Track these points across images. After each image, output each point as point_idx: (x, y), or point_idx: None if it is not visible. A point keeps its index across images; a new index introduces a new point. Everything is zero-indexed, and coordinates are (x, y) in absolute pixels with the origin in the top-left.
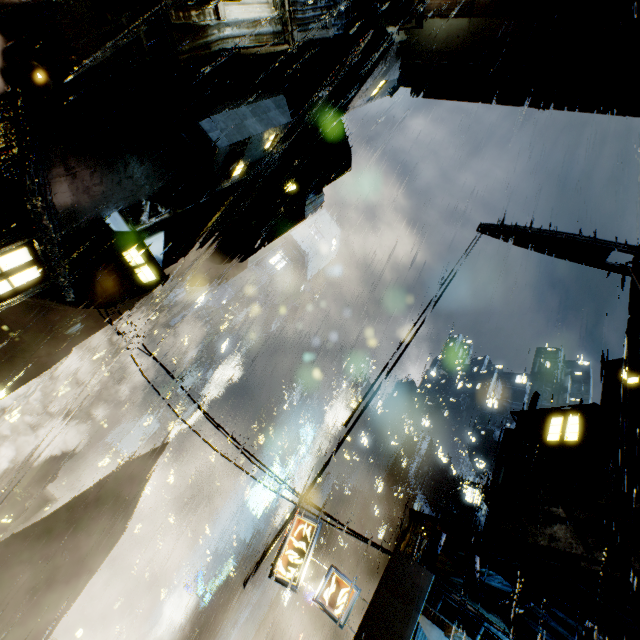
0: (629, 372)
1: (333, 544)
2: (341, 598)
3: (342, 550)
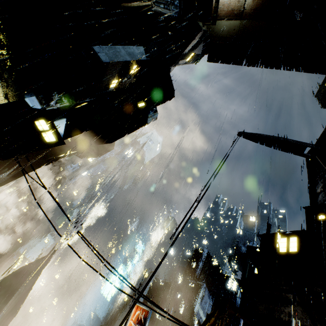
0: (319, 212)
1: (152, 317)
2: None
3: (158, 321)
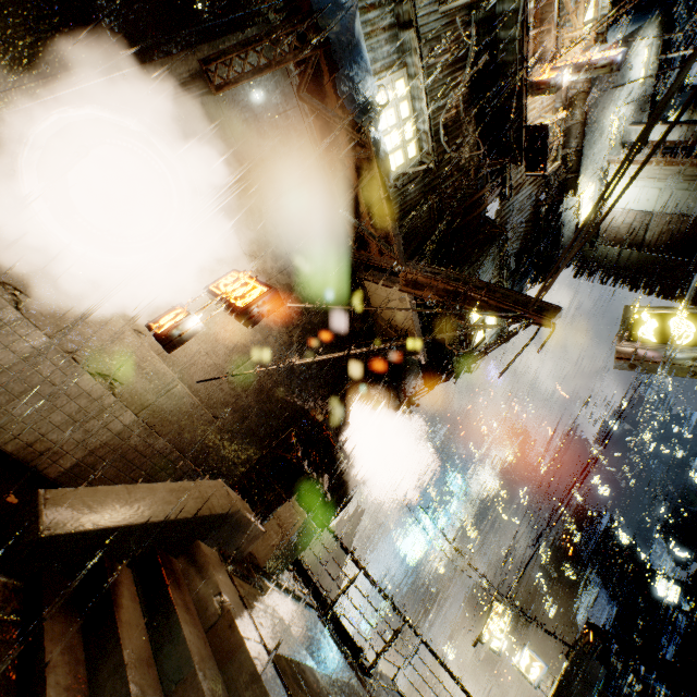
0: None
1: None
2: (533, 668)
3: None
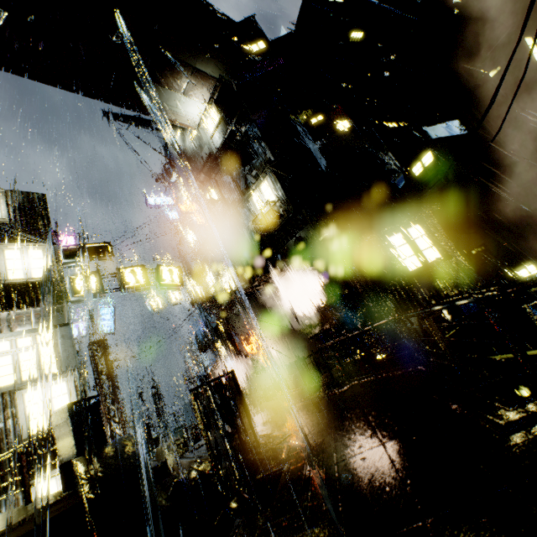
0: None
1: None
2: None
3: None
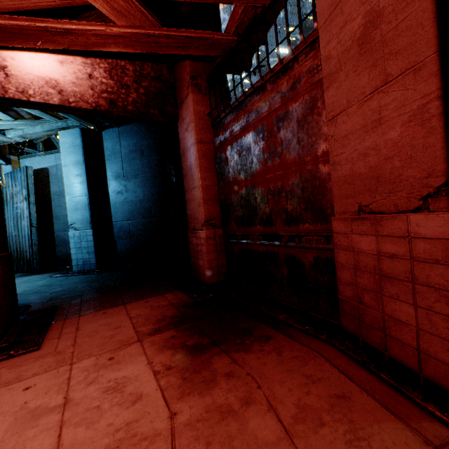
0: None
1: None
2: None
3: None
